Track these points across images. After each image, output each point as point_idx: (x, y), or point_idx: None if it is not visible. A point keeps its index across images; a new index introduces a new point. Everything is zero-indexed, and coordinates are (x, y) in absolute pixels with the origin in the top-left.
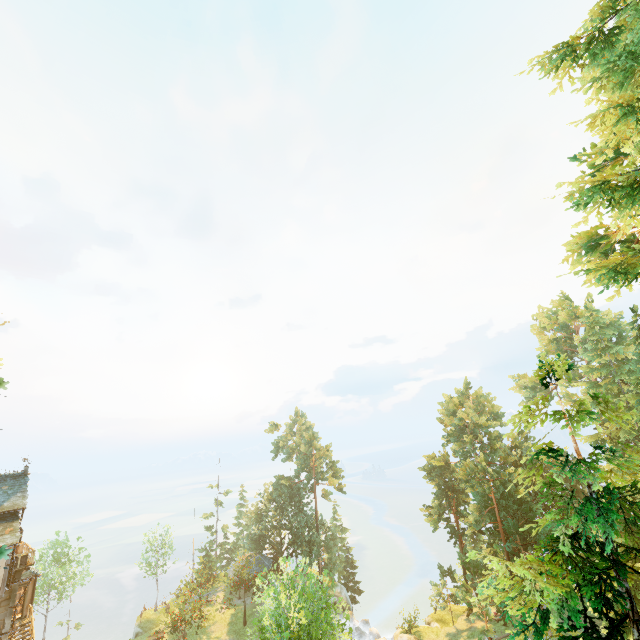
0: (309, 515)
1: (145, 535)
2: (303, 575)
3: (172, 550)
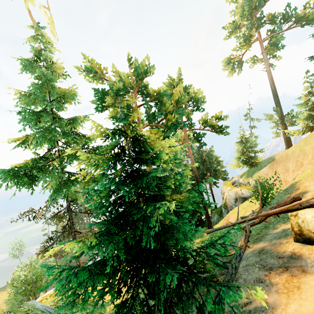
0: (86, 223)
1: (10, 244)
2: (36, 262)
3: (25, 247)
